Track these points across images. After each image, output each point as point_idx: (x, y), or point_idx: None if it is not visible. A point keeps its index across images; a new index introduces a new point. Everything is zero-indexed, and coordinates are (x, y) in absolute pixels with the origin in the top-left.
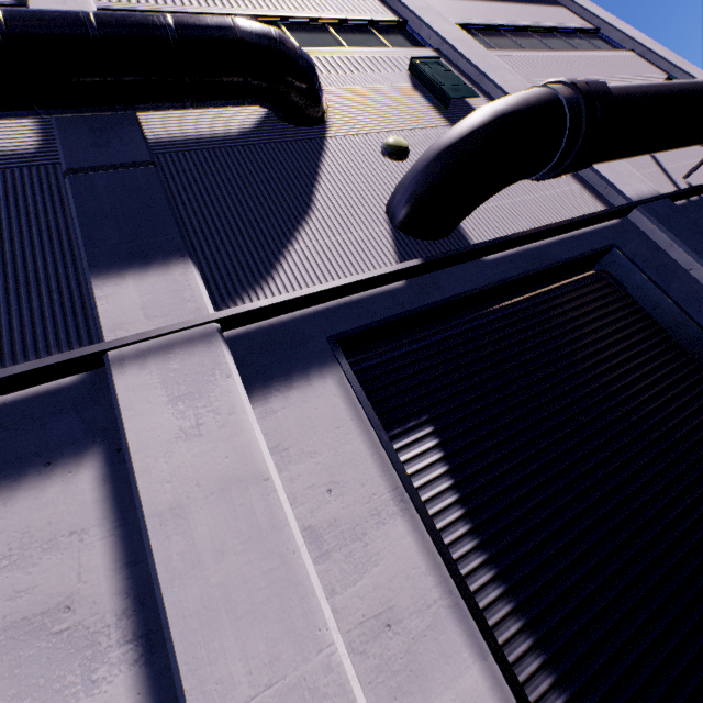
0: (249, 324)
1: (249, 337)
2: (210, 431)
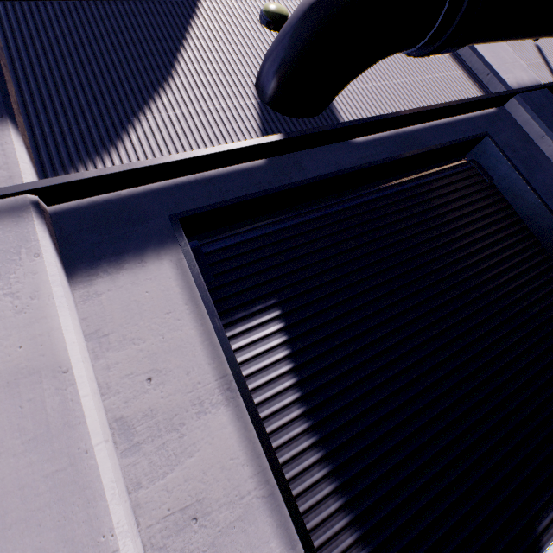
0: (82, 198)
1: (80, 213)
2: (4, 317)
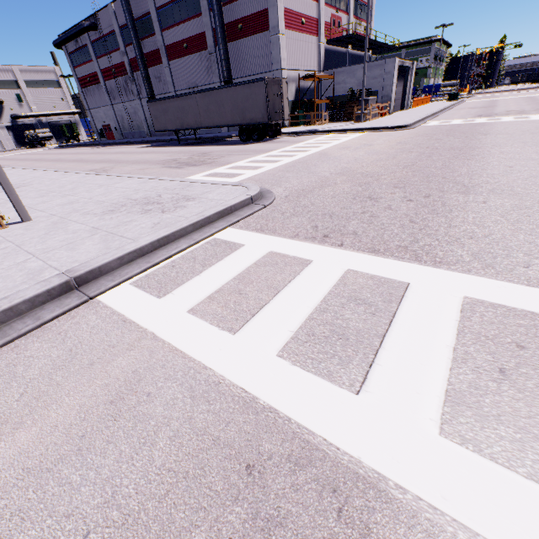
0: None
1: None
2: None
